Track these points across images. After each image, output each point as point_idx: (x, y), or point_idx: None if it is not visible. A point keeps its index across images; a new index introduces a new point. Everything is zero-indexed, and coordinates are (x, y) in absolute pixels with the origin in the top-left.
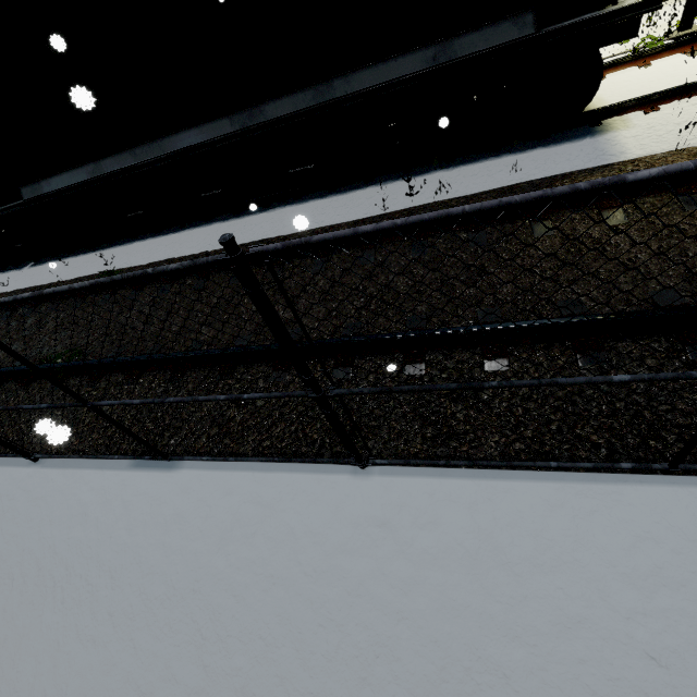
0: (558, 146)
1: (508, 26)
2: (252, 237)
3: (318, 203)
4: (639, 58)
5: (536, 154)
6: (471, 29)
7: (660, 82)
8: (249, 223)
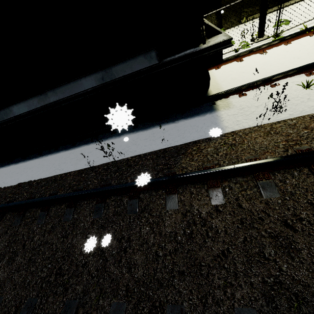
0: (192, 119)
1: (141, 59)
2: (25, 179)
3: (64, 153)
4: (237, 57)
5: (179, 125)
6: (120, 61)
7: (248, 73)
8: (27, 167)
